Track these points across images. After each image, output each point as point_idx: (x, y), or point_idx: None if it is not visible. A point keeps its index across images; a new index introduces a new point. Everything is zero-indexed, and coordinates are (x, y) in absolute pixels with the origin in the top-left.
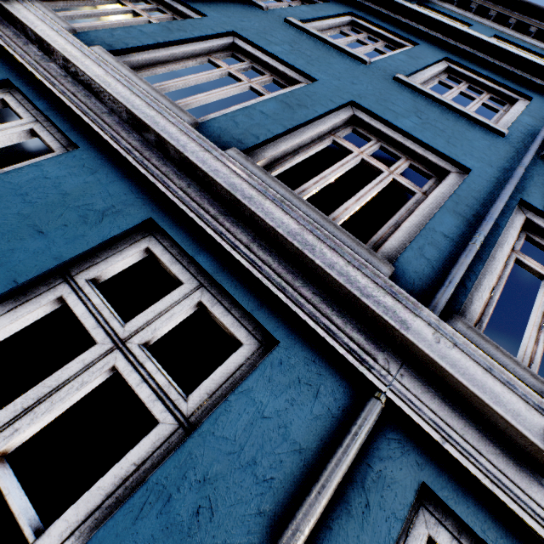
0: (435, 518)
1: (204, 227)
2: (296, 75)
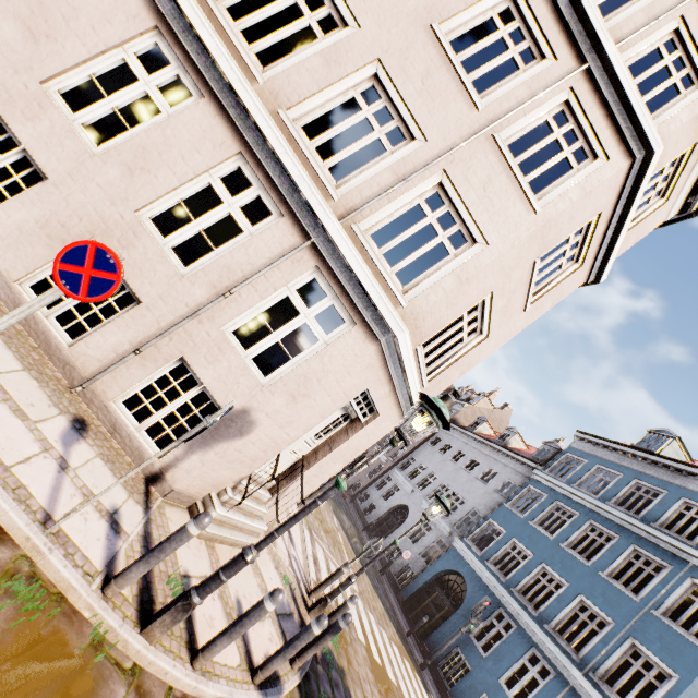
0: None
1: (541, 648)
2: (563, 580)
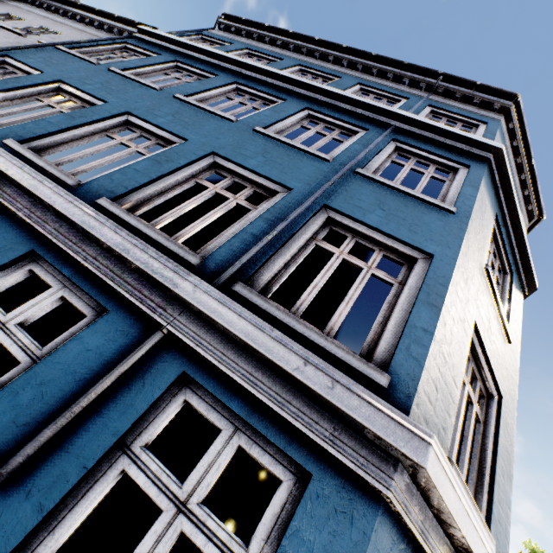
0: (192, 390)
1: (66, 250)
2: (174, 138)
